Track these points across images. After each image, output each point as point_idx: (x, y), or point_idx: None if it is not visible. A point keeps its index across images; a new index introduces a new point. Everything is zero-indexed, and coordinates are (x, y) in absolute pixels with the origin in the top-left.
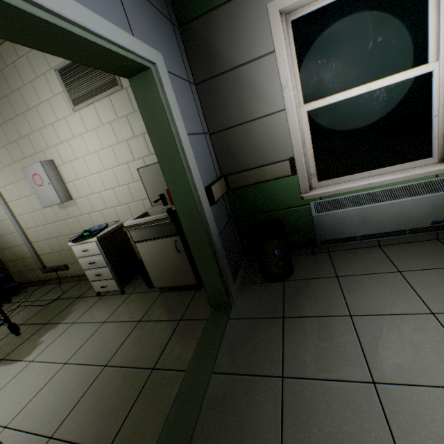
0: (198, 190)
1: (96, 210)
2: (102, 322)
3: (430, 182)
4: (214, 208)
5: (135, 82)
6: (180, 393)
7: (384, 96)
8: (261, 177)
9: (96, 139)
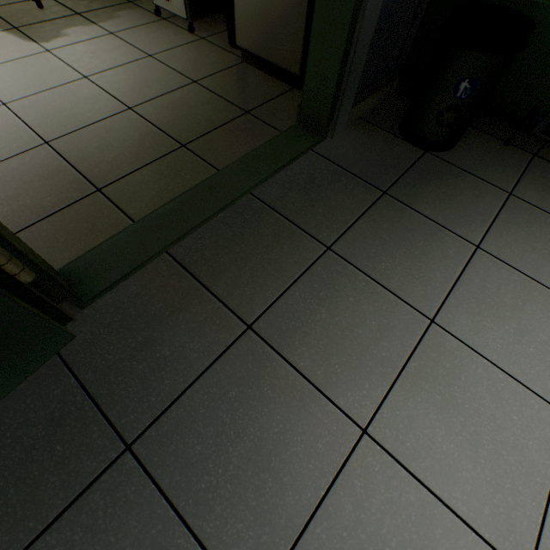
0: None
1: None
2: (147, 54)
3: None
4: None
5: None
6: (199, 187)
7: None
8: None
9: None
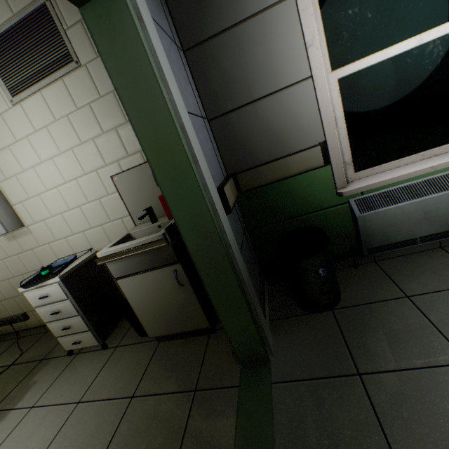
0: (210, 192)
1: (59, 238)
2: (75, 402)
3: None
4: (228, 219)
5: (92, 12)
6: None
7: (440, 51)
8: (283, 172)
9: (49, 140)
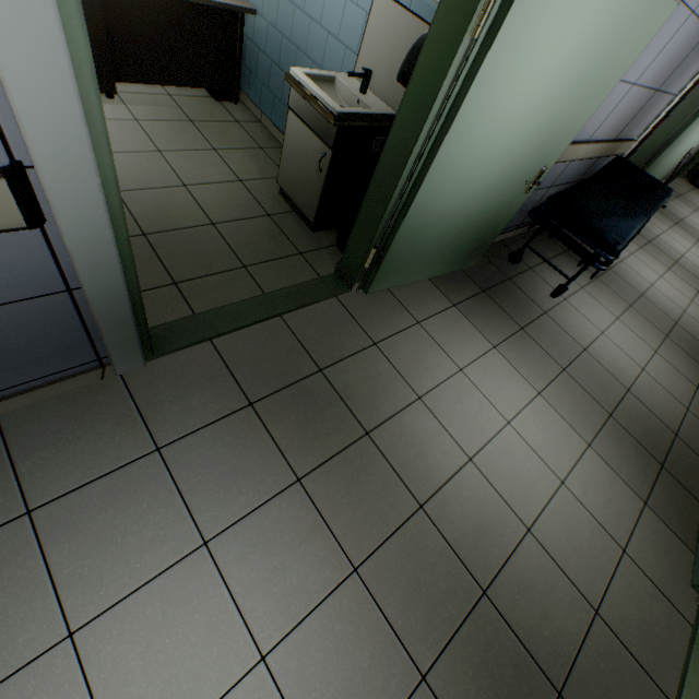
0: None
1: None
2: None
3: None
4: None
5: None
6: None
7: None
8: None
9: None
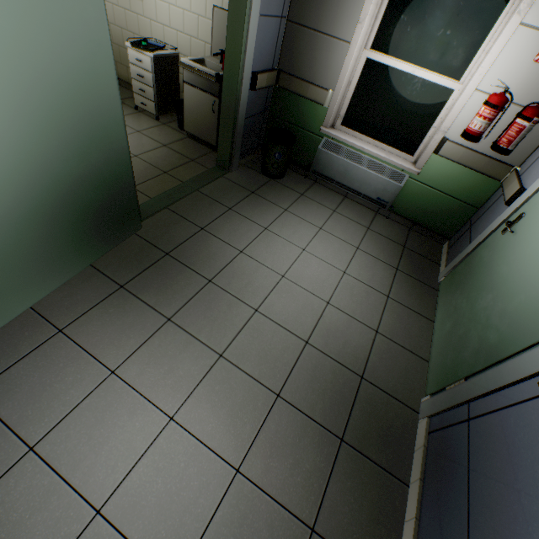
0: (244, 72)
1: (159, 22)
2: (136, 130)
3: (395, 172)
4: (254, 94)
5: None
6: (176, 187)
7: (418, 87)
8: (303, 92)
9: None
